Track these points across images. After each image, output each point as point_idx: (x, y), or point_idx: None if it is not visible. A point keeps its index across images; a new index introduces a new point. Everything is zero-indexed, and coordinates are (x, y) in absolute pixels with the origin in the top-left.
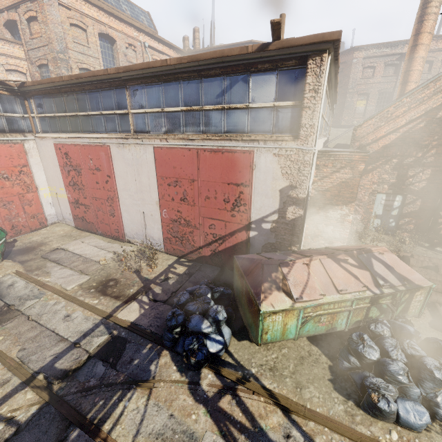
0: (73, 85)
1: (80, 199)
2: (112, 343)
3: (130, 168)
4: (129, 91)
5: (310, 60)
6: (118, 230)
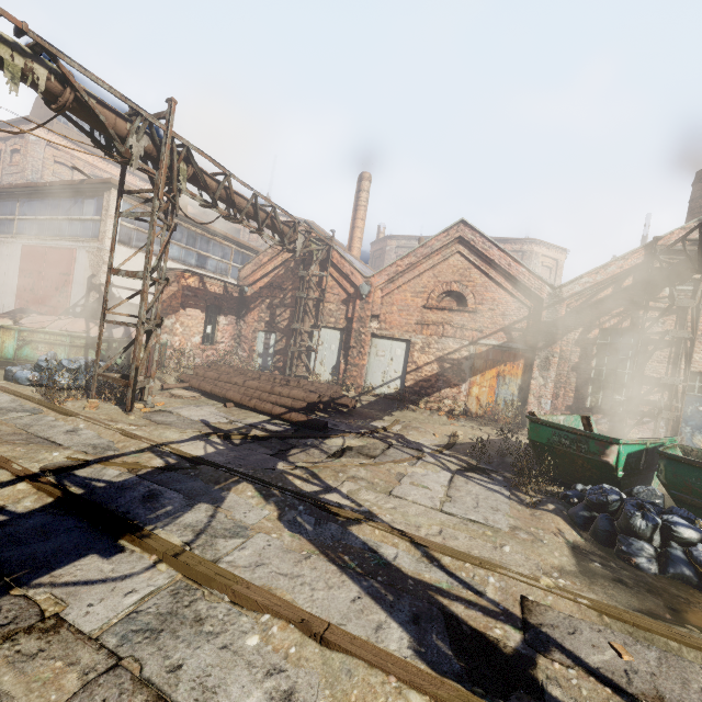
0: None
1: None
2: None
3: (4, 263)
4: (20, 203)
5: (106, 193)
6: None
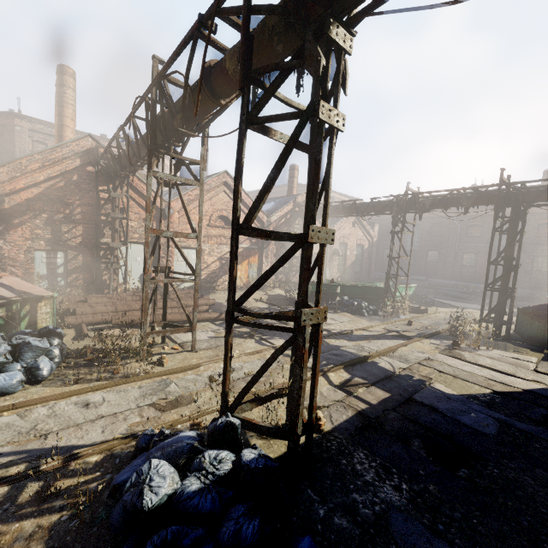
0: None
1: None
2: None
3: None
4: None
5: None
6: None
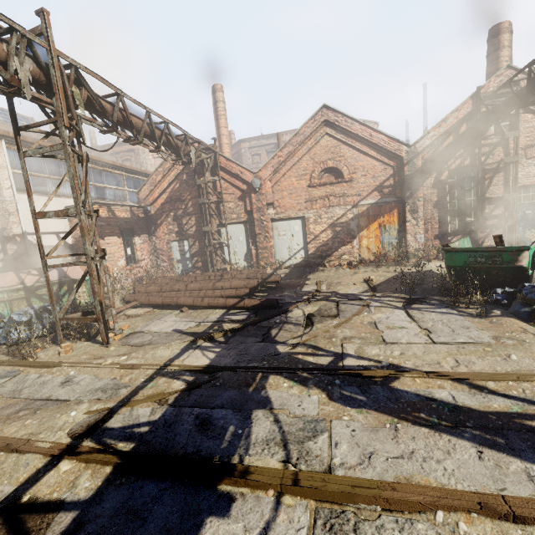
0: None
1: None
2: None
3: None
4: None
5: None
6: None
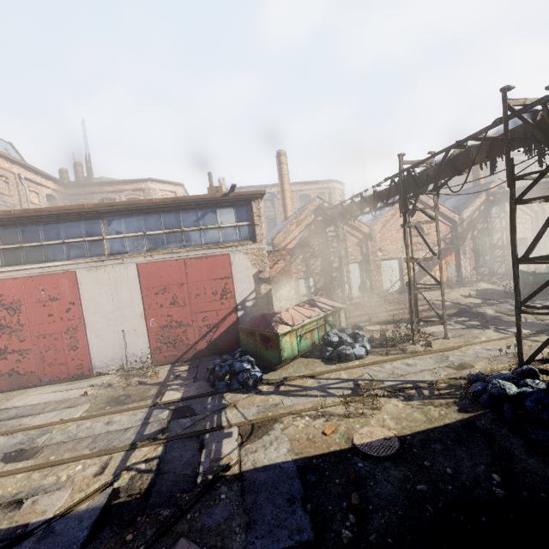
0: (20, 218)
1: (11, 345)
2: (178, 411)
3: (106, 288)
4: (105, 221)
5: (253, 201)
6: (82, 365)
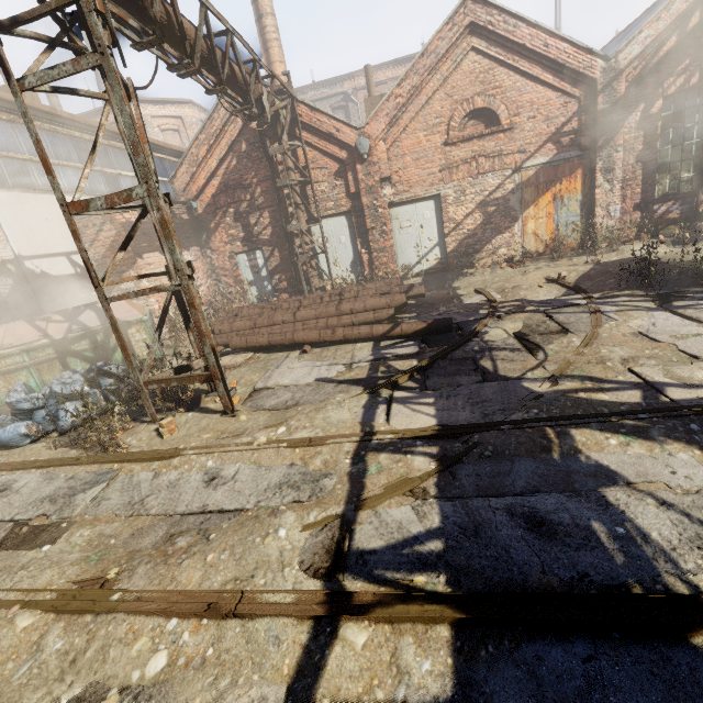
0: None
1: None
2: None
3: None
4: None
5: None
6: None
